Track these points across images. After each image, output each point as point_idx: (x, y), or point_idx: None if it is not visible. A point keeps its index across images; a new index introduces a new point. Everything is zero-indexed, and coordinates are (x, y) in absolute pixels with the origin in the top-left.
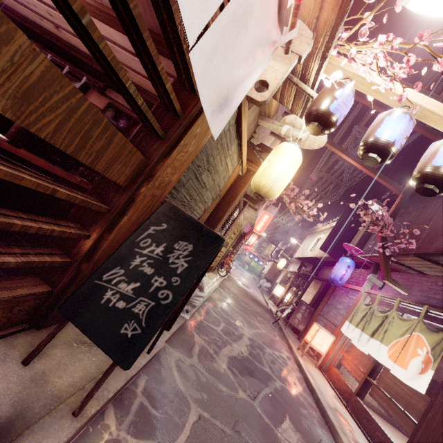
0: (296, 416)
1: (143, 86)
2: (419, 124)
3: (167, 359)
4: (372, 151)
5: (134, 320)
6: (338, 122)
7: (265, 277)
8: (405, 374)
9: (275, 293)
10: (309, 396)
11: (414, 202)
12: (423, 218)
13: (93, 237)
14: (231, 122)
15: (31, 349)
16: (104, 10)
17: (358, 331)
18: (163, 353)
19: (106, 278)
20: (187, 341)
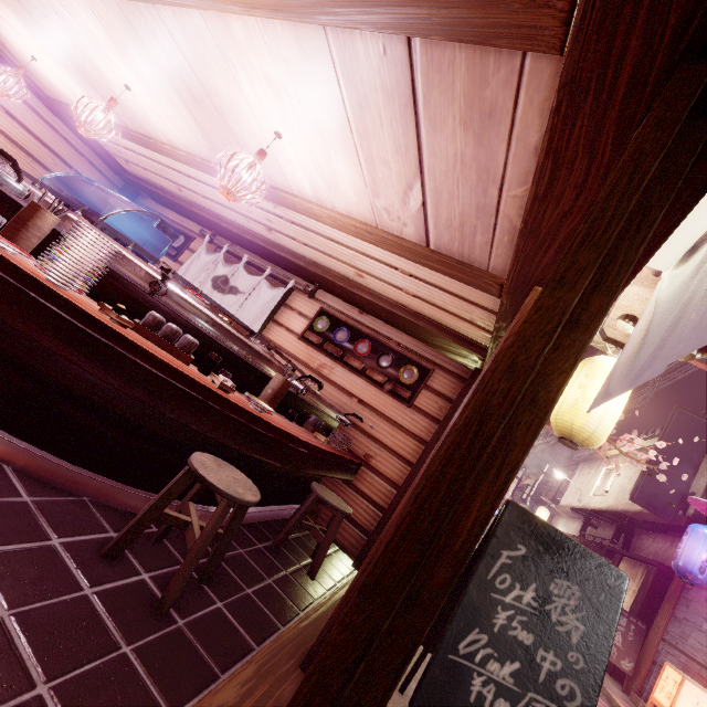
0: None
1: (379, 291)
2: None
3: None
4: None
5: None
6: None
7: None
8: None
9: None
10: None
11: None
12: None
13: None
14: None
15: None
16: (376, 232)
17: None
18: None
19: (464, 650)
20: None
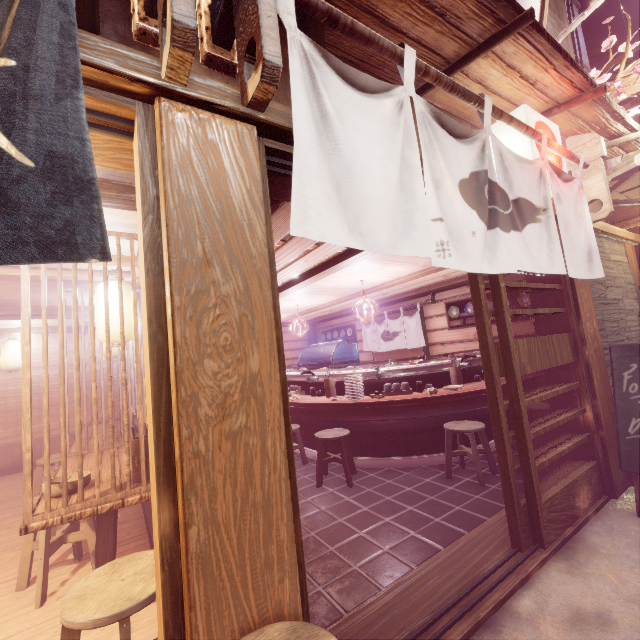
0: None
1: (464, 273)
2: None
3: None
4: None
5: None
6: None
7: None
8: None
9: None
10: None
11: None
12: None
13: (588, 409)
14: None
15: (630, 510)
16: (431, 270)
17: None
18: None
19: (633, 431)
20: None
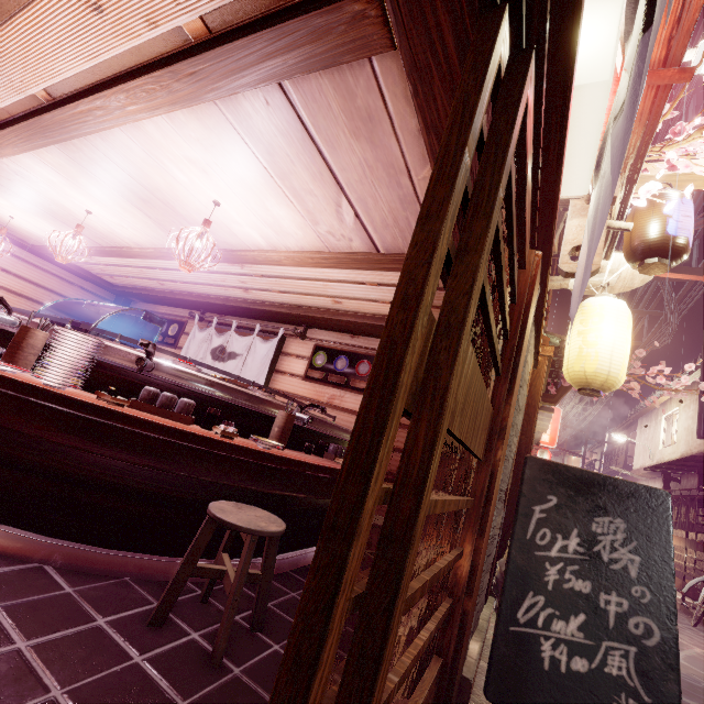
0: None
1: (359, 310)
2: None
3: None
4: None
5: (624, 693)
6: (690, 242)
7: None
8: None
9: None
10: None
11: None
12: None
13: (468, 551)
14: None
15: None
16: (330, 256)
17: None
18: None
19: (524, 618)
20: None
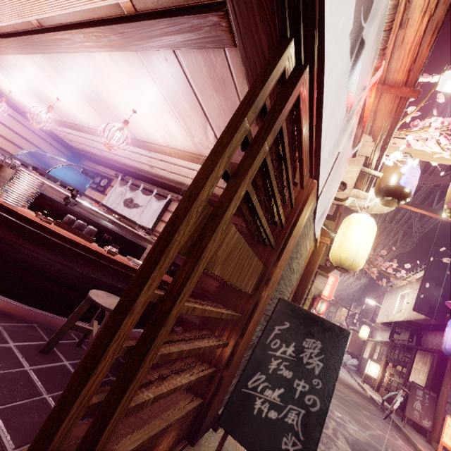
0: None
1: (217, 193)
2: None
3: None
4: None
5: (291, 433)
6: (412, 192)
7: (347, 351)
8: None
9: (369, 372)
10: None
11: None
12: None
13: (231, 344)
14: (311, 214)
15: None
16: (199, 157)
17: None
18: None
19: (251, 385)
20: None
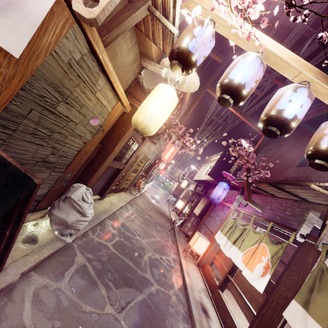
0: (162, 317)
1: None
2: (281, 80)
3: (24, 290)
4: (226, 92)
5: None
6: (198, 62)
7: (172, 193)
8: (251, 276)
9: (177, 206)
10: (182, 292)
11: (274, 141)
12: (279, 154)
13: None
14: (83, 51)
15: None
16: None
17: (225, 239)
18: (22, 283)
19: None
20: (63, 263)
